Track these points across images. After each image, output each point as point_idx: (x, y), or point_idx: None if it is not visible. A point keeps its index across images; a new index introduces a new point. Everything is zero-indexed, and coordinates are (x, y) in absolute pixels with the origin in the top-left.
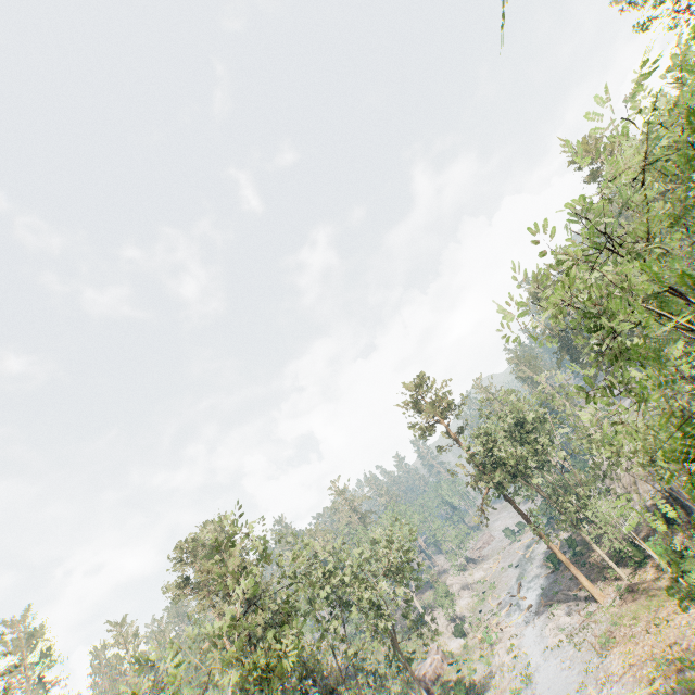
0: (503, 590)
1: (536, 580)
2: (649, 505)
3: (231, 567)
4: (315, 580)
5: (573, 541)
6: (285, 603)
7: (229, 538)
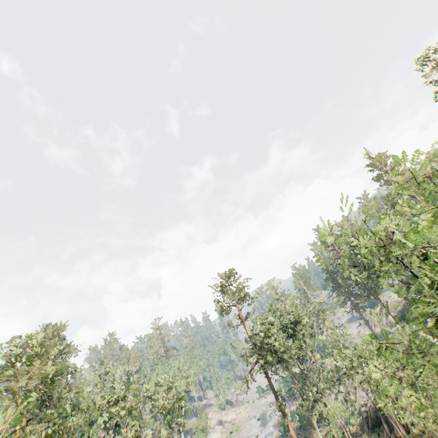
0: (244, 435)
1: (269, 436)
2: (363, 411)
3: (22, 383)
4: (103, 403)
5: (303, 416)
6: (49, 435)
7: (30, 356)
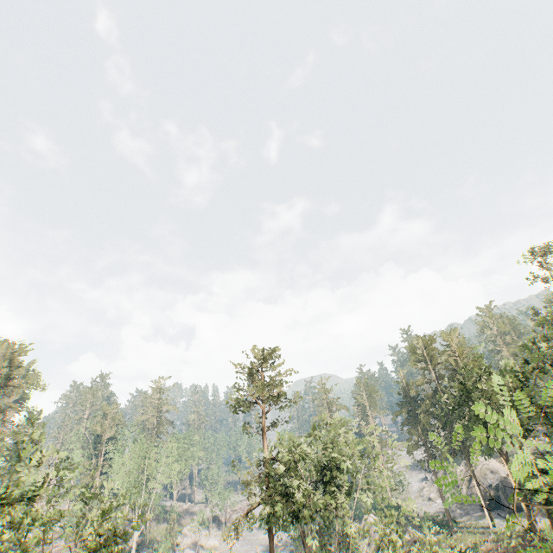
0: None
1: None
2: None
3: None
4: None
5: None
6: None
7: None
